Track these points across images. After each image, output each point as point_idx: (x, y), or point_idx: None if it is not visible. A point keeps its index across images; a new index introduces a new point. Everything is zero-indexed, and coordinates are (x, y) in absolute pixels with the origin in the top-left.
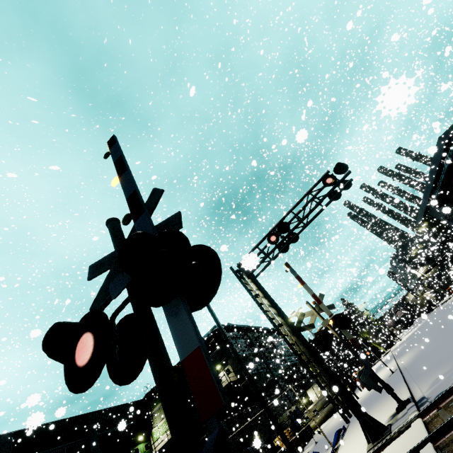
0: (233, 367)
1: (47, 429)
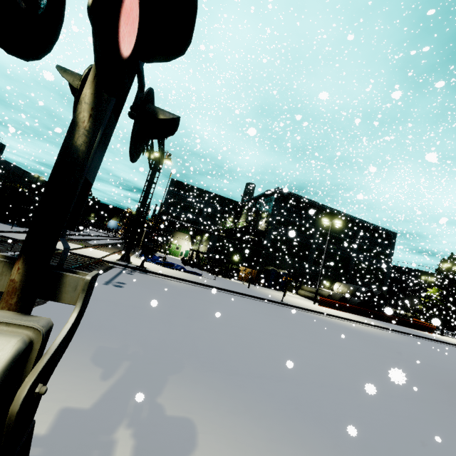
0: (267, 221)
1: (189, 187)
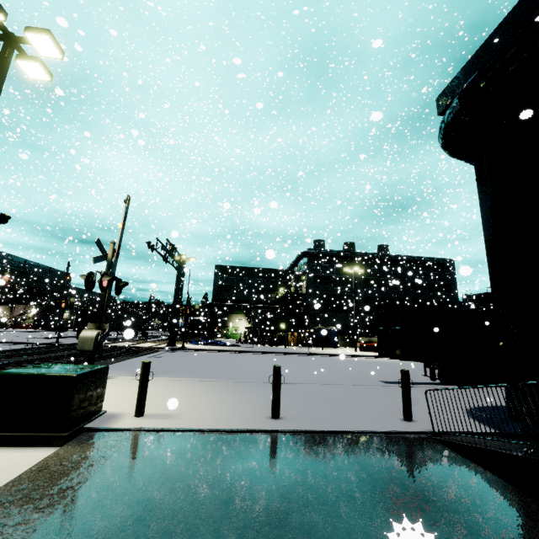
0: (306, 283)
1: (234, 268)
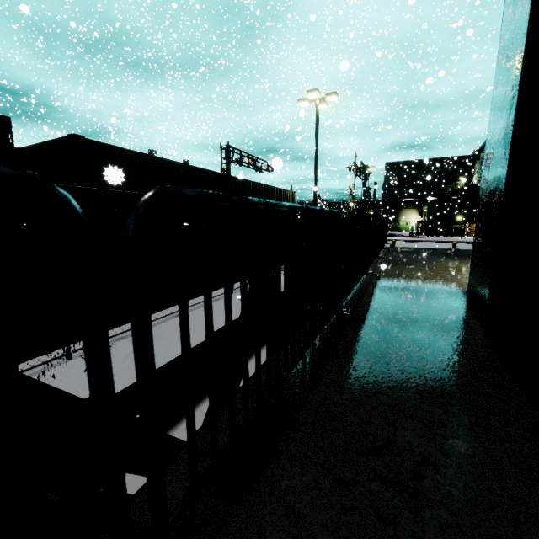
0: None
1: (405, 163)
